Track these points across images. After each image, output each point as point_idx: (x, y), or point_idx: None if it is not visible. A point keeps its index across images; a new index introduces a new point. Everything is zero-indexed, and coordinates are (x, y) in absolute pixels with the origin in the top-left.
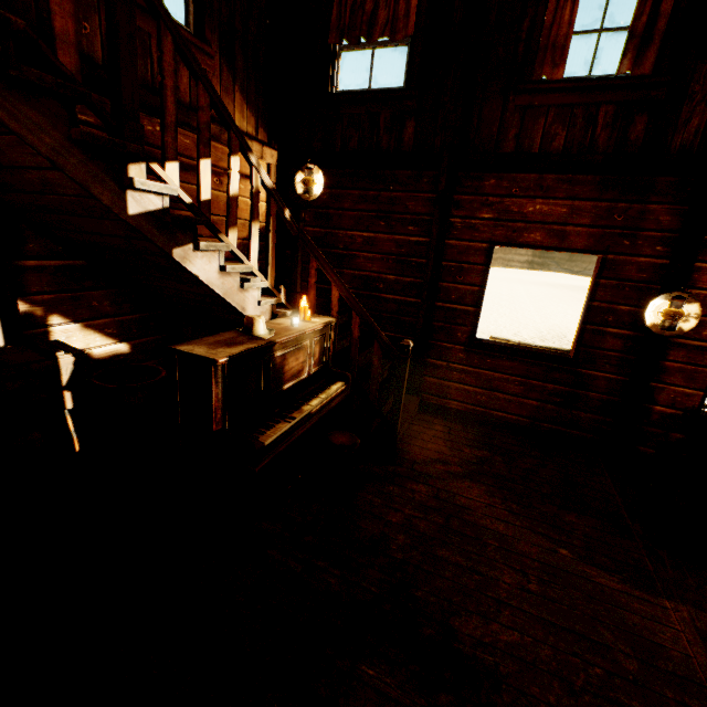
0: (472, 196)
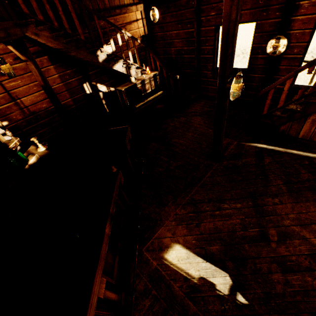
0: (207, 5)
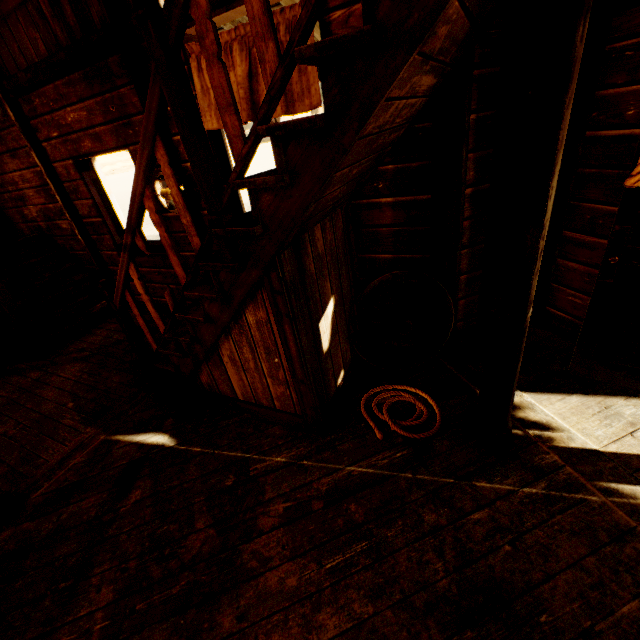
0: (38, 118)
